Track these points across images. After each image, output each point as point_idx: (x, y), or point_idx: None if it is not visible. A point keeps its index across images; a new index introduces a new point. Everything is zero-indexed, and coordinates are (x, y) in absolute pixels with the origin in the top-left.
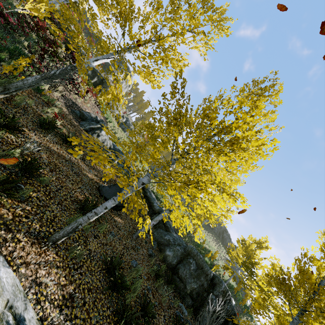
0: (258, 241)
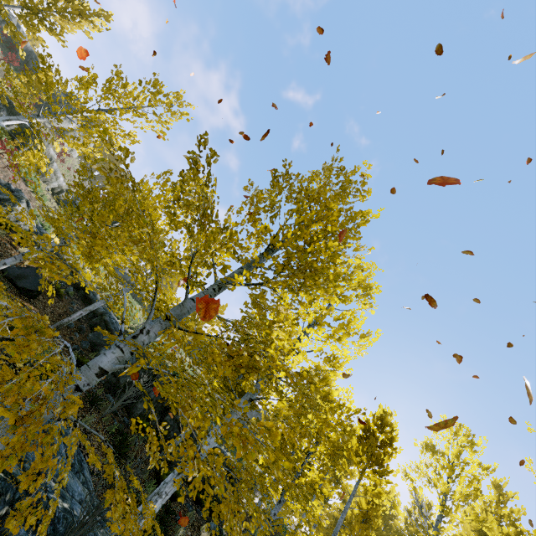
0: None
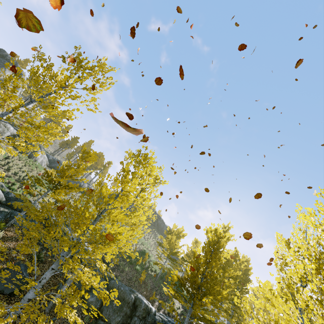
0: (177, 232)
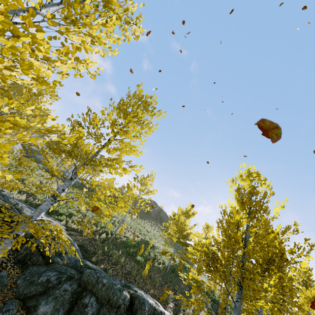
0: (185, 211)
